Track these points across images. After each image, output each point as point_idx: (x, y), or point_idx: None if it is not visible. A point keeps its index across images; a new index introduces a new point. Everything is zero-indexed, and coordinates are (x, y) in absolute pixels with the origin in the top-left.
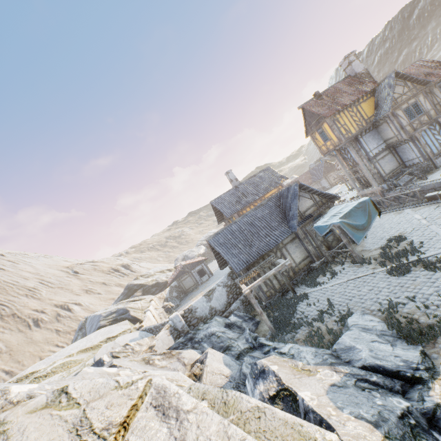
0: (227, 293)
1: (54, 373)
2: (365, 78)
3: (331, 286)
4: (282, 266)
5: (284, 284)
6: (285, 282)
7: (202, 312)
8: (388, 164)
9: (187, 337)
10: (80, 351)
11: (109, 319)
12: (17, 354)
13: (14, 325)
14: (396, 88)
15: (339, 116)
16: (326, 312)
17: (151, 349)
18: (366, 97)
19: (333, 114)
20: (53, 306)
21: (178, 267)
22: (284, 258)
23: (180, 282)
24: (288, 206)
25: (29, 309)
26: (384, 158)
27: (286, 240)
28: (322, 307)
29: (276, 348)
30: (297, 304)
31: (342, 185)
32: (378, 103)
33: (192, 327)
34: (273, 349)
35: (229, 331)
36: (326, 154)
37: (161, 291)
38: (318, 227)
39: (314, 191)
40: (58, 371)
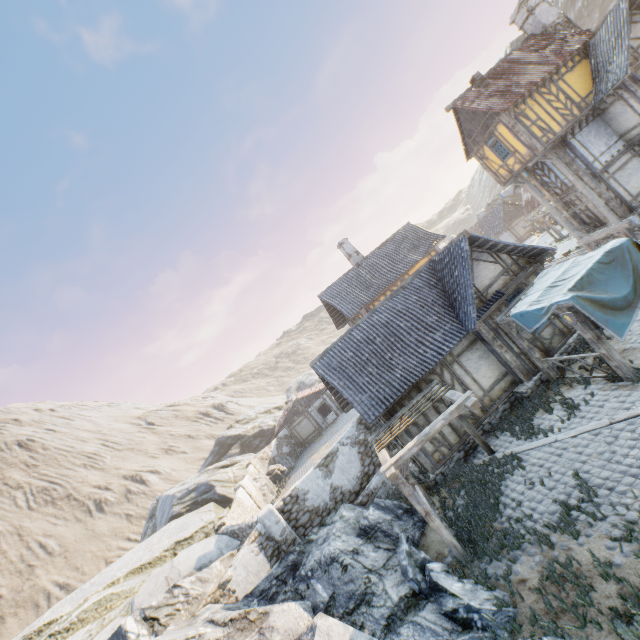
0: (359, 457)
1: (83, 622)
2: (564, 32)
3: (572, 438)
4: (458, 409)
5: (467, 433)
6: (468, 432)
7: (318, 498)
8: (634, 177)
9: (287, 564)
10: (131, 573)
11: (186, 502)
12: (75, 556)
13: (70, 512)
14: (633, 29)
15: (525, 106)
16: (579, 510)
17: (224, 588)
18: (573, 62)
19: (512, 105)
20: (121, 478)
21: (288, 404)
22: (460, 383)
23: (292, 428)
24: (452, 282)
25: (89, 486)
26: (625, 167)
27: (459, 348)
28: (564, 492)
29: (472, 608)
30: (501, 479)
31: (539, 236)
32: (599, 68)
33: (302, 530)
34: (466, 608)
35: (367, 545)
36: (509, 181)
37: (268, 442)
38: (522, 315)
39: (500, 245)
40: (90, 617)
